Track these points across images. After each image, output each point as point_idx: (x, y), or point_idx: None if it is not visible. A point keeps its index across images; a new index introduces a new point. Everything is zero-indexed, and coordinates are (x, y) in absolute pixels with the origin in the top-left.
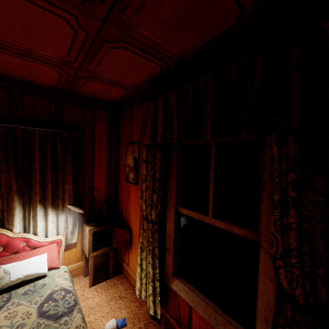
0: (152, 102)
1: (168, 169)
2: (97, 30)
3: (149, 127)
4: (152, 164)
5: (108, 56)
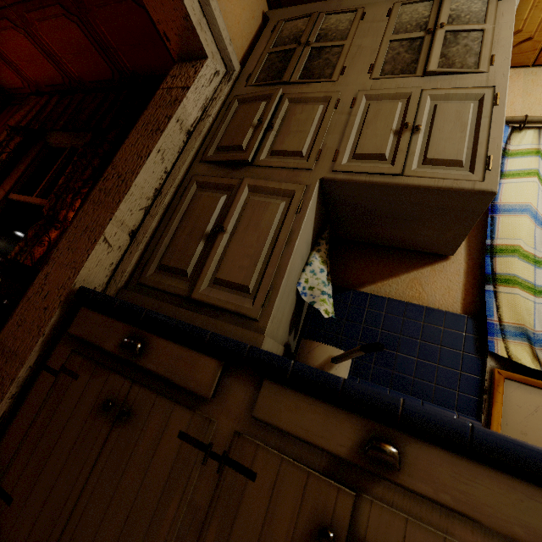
0: (40, 98)
1: (22, 159)
2: (1, 6)
3: (22, 114)
4: (5, 145)
5: (7, 32)
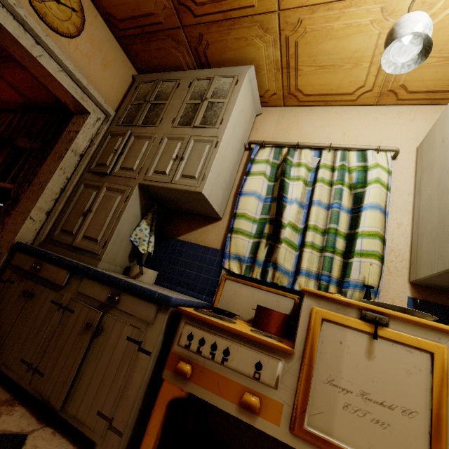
0: (9, 114)
1: None
2: None
3: None
4: None
5: None
